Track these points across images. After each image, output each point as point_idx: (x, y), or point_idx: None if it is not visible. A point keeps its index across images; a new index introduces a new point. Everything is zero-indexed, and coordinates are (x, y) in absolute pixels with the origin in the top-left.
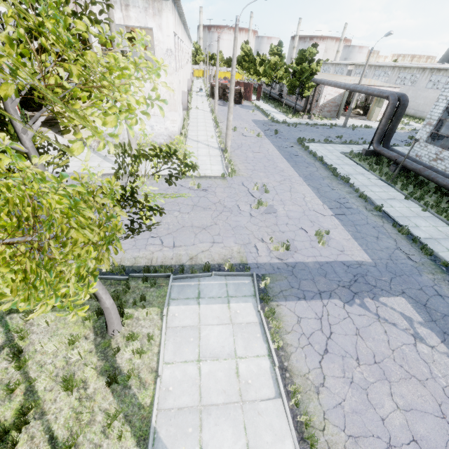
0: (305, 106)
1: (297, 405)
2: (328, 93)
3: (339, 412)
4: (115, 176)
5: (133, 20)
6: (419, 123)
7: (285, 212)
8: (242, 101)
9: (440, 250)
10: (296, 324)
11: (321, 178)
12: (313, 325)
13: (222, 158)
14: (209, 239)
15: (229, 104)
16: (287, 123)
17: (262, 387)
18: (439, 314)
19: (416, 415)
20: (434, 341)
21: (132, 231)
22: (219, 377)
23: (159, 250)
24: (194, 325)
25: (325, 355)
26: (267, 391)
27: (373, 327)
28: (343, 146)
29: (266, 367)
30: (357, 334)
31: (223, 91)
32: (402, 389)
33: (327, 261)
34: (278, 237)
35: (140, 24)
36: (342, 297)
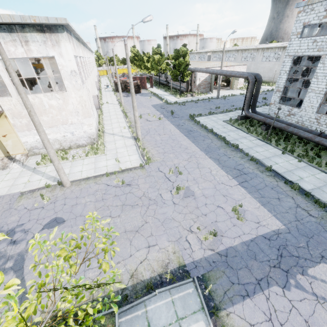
0: (187, 88)
1: None
2: (201, 76)
3: None
4: None
5: (35, 52)
6: (264, 86)
7: (200, 191)
8: (140, 90)
9: None
10: None
11: (217, 148)
12: None
13: (137, 147)
14: (144, 244)
15: (133, 104)
16: (178, 102)
17: None
18: None
19: None
20: None
21: None
22: None
23: (99, 275)
24: None
25: None
26: None
27: (317, 312)
28: (222, 115)
29: None
30: None
31: (124, 85)
32: None
33: (251, 238)
34: (203, 222)
35: (42, 55)
36: (278, 281)
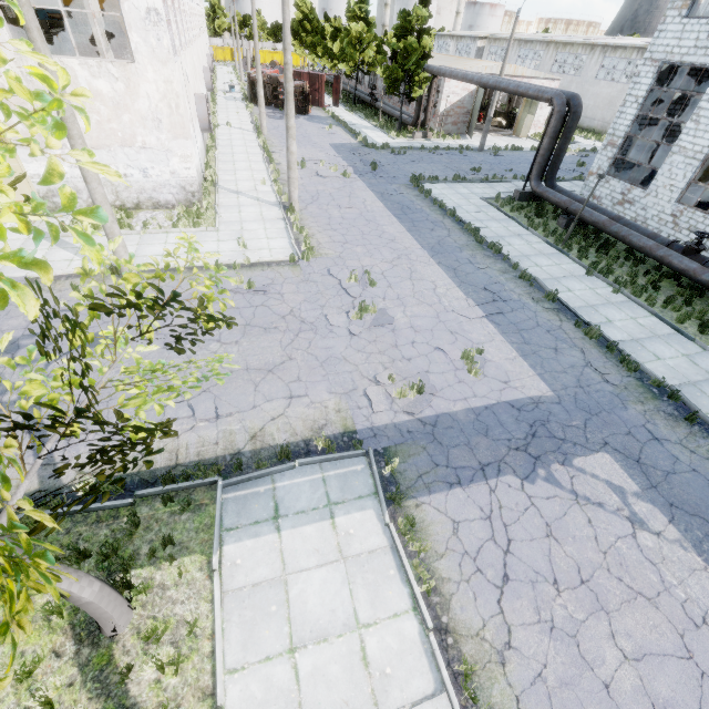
0: (417, 117)
1: (473, 699)
2: (452, 91)
3: (541, 692)
4: (40, 349)
5: None
6: (588, 139)
7: (407, 319)
8: (309, 108)
9: (646, 360)
10: (452, 536)
11: (458, 249)
12: (479, 532)
13: (287, 223)
14: (282, 392)
15: (288, 122)
16: (391, 147)
17: (411, 677)
18: (660, 473)
19: (652, 664)
20: (659, 522)
21: (110, 462)
22: (334, 676)
23: (190, 430)
24: (275, 576)
25: (506, 586)
26: (420, 682)
27: (571, 516)
28: (484, 186)
29: (413, 633)
30: (549, 536)
31: (273, 90)
32: (627, 622)
33: (487, 404)
34: (401, 370)
35: None
36: (518, 470)
